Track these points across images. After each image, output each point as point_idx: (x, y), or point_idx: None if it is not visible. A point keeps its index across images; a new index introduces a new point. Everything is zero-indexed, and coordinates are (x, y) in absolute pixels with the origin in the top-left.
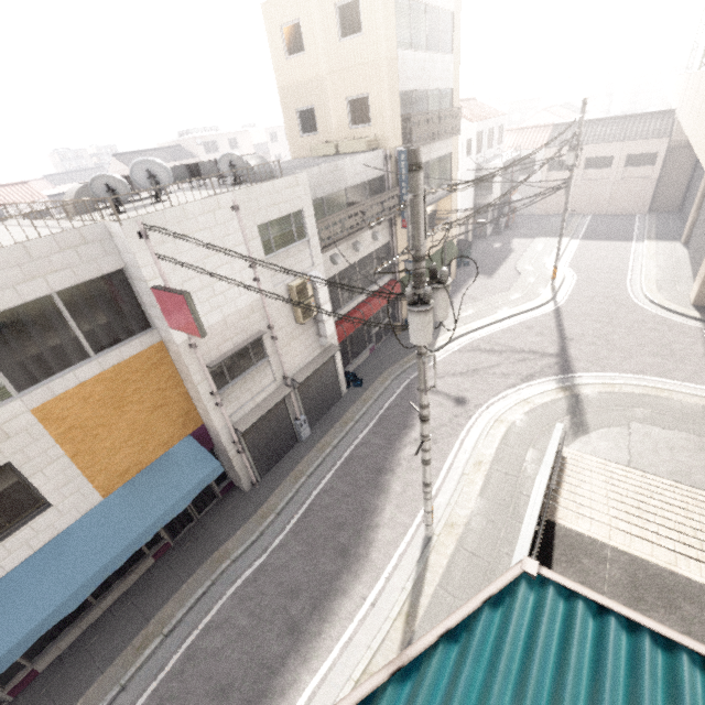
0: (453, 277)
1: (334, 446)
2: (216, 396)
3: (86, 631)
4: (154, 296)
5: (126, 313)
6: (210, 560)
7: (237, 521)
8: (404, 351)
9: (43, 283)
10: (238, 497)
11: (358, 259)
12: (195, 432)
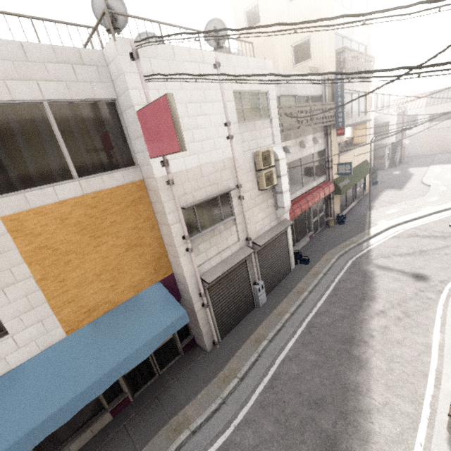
0: (367, 190)
1: (291, 313)
2: (187, 240)
3: None
4: (139, 121)
5: (113, 145)
6: (168, 426)
7: (197, 382)
8: (341, 238)
9: (35, 88)
10: (199, 355)
11: (303, 156)
12: (165, 280)
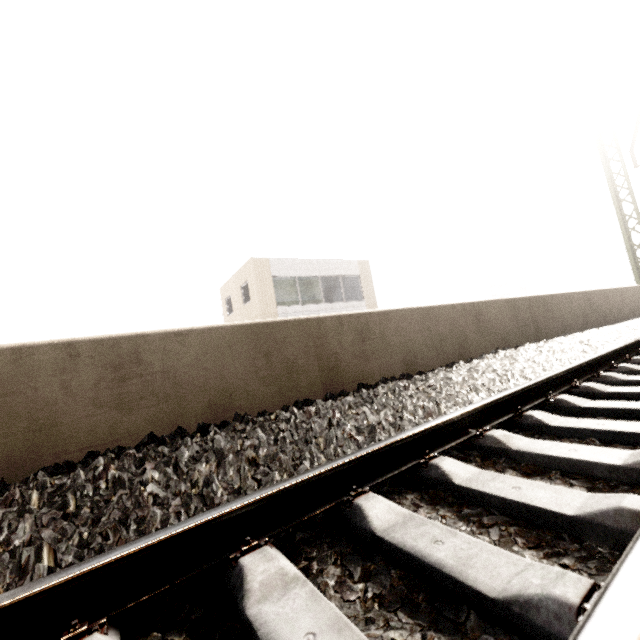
0: None
1: None
2: None
3: None
4: None
5: None
6: None
7: None
8: None
9: None
10: None
11: None
12: None
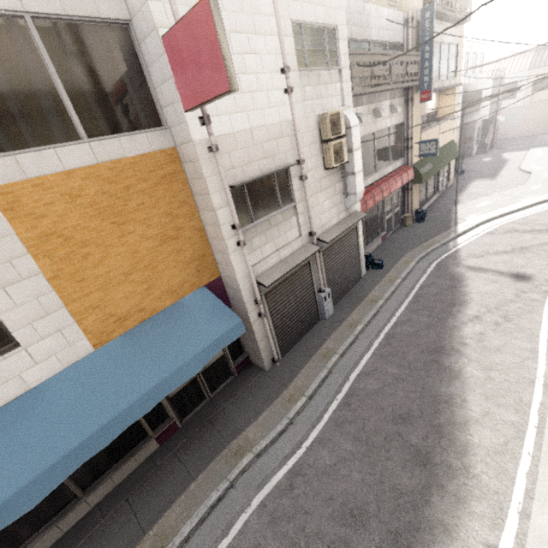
0: (451, 181)
1: (365, 324)
2: (238, 229)
3: (66, 535)
4: (166, 53)
5: (130, 94)
6: (227, 451)
7: (257, 403)
8: (421, 238)
9: None
10: (256, 375)
11: (377, 130)
12: (210, 284)
